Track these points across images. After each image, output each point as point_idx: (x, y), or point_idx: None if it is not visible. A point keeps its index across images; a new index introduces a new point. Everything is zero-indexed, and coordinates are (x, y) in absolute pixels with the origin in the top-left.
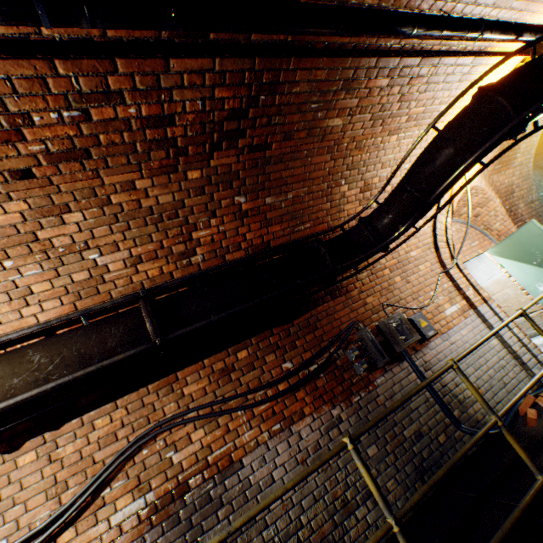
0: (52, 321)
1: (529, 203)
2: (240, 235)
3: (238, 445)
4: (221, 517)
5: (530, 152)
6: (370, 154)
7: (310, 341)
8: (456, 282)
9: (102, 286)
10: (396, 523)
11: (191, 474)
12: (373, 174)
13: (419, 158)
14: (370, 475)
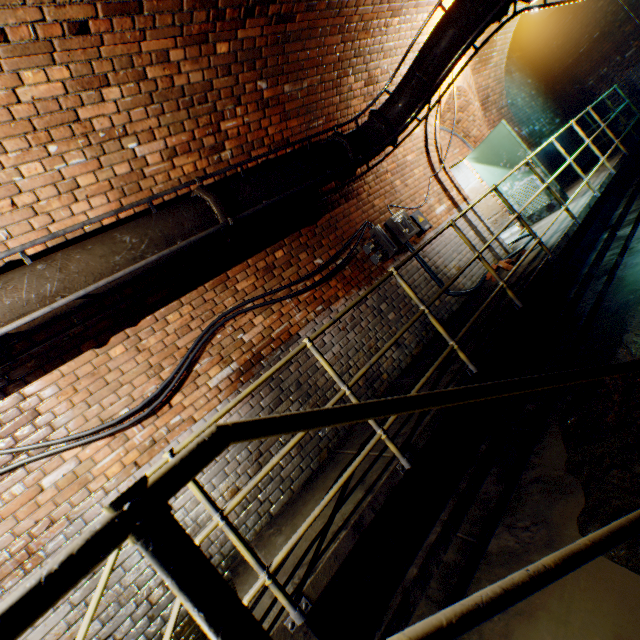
0: (125, 207)
1: (500, 109)
2: (263, 130)
3: (293, 324)
4: (293, 370)
5: (504, 51)
6: (374, 40)
7: (333, 241)
8: (444, 184)
9: (143, 182)
10: (427, 309)
11: (262, 347)
12: (376, 65)
13: (427, 40)
14: (409, 287)
